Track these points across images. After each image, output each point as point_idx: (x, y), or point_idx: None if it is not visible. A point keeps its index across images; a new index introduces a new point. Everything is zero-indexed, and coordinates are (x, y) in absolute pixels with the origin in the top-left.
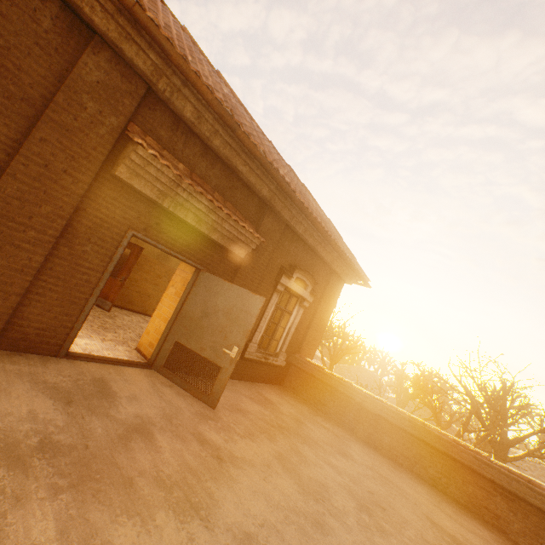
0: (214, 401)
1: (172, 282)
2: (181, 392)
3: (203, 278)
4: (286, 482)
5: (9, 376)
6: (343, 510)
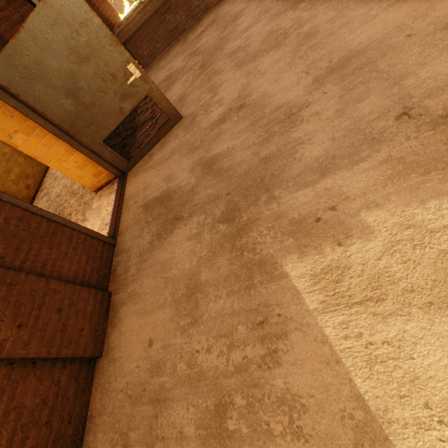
0: (176, 116)
1: (2, 137)
2: (160, 146)
3: (4, 77)
4: (266, 60)
5: (146, 267)
6: (296, 21)
